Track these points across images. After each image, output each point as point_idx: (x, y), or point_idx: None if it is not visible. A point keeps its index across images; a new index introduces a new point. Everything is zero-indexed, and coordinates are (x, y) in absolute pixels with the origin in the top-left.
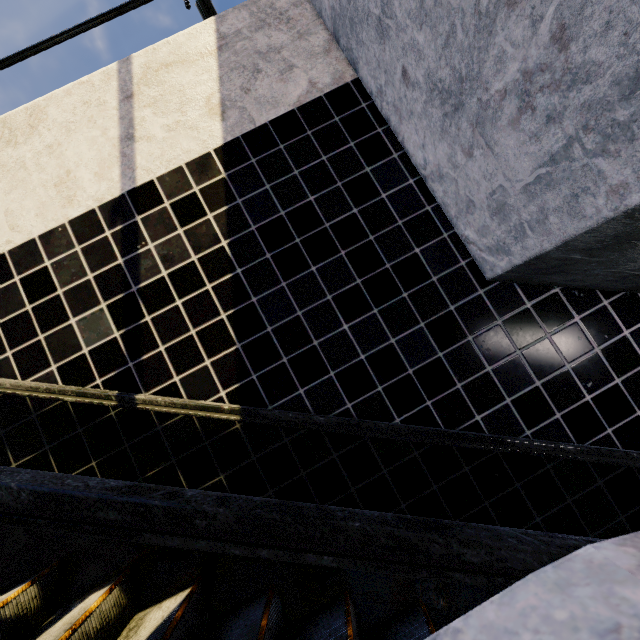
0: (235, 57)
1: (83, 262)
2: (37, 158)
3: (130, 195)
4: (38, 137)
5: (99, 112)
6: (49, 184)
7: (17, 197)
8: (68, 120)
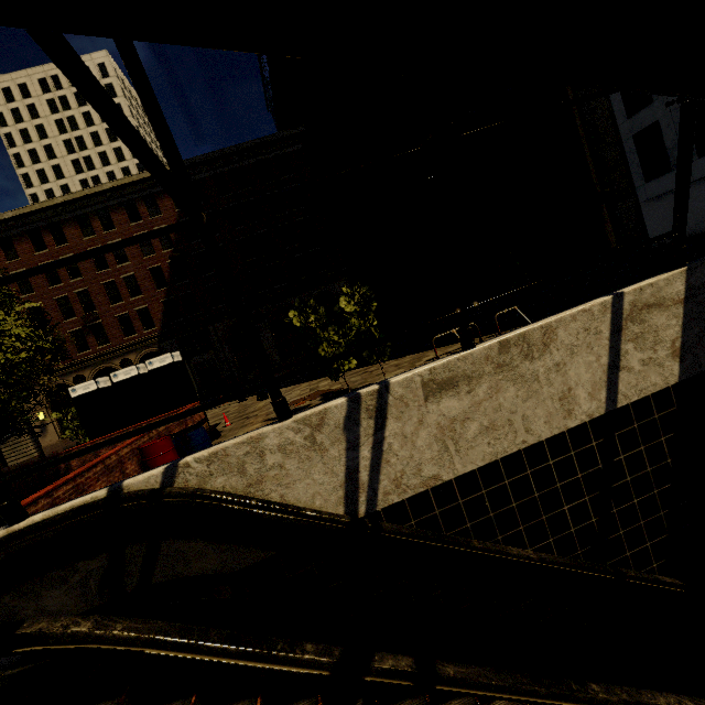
0: (696, 308)
1: (575, 464)
2: (547, 373)
3: (611, 415)
4: (549, 355)
5: (595, 340)
6: (555, 397)
7: (531, 405)
8: (572, 343)
